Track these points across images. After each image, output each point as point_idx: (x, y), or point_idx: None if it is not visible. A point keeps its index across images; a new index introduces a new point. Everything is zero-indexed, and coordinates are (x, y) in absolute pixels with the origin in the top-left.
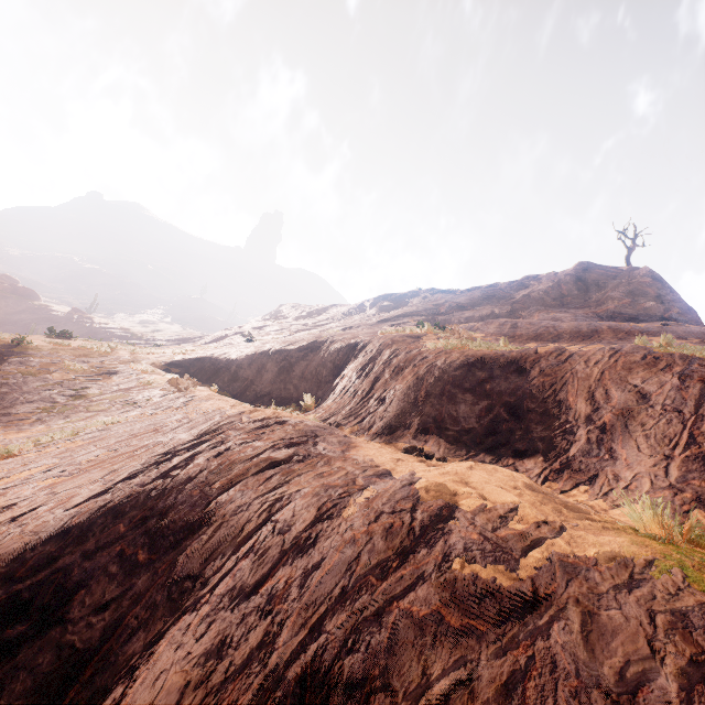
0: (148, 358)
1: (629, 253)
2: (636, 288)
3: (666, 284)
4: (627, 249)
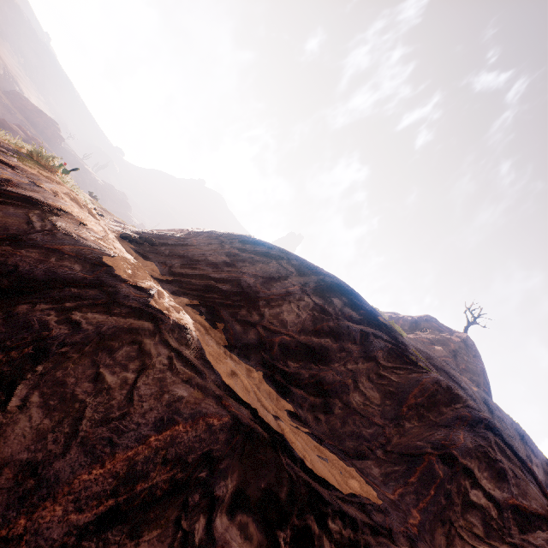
0: (112, 216)
1: (468, 325)
2: (444, 339)
3: (475, 352)
4: (467, 321)
